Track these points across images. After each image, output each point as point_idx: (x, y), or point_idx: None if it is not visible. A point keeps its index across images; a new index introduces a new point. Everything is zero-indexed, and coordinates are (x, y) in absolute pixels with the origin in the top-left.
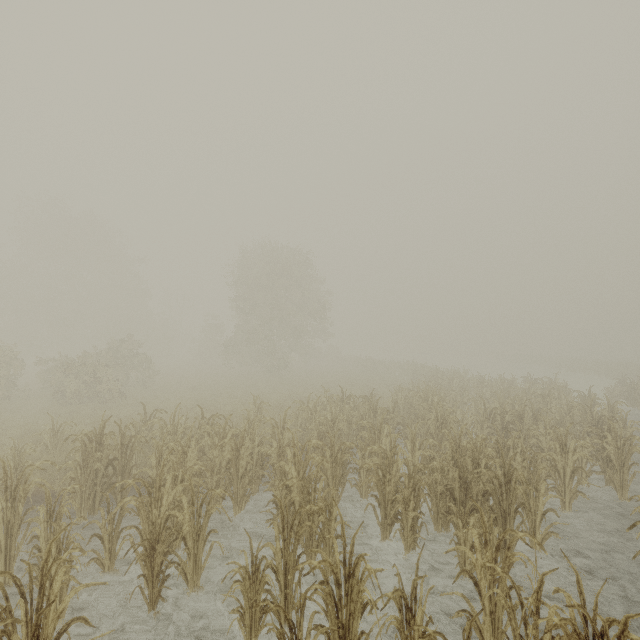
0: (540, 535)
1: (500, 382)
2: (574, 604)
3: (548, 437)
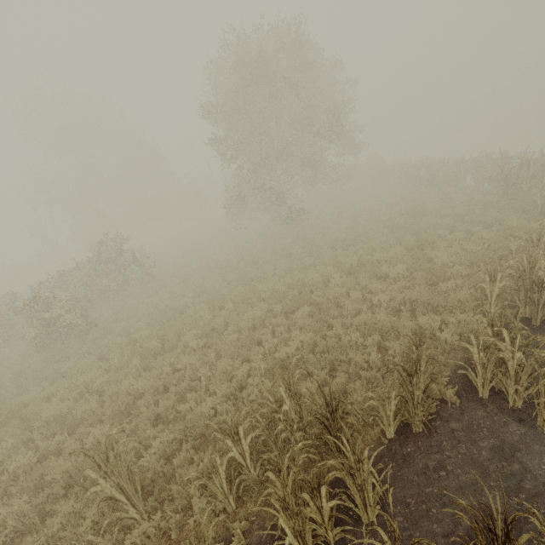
0: None
1: None
2: None
3: None
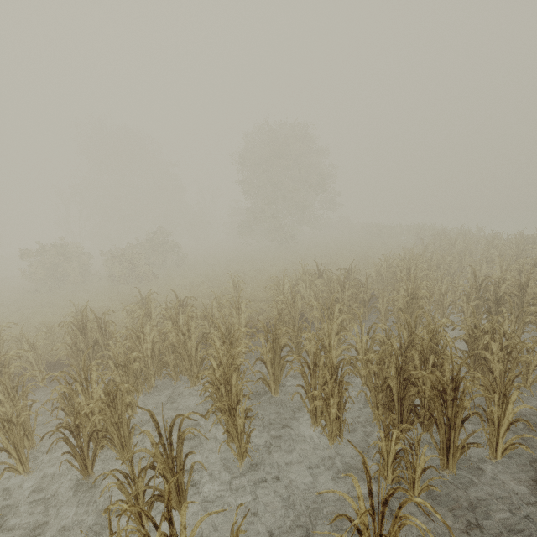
0: (503, 444)
1: (515, 240)
2: None
3: None
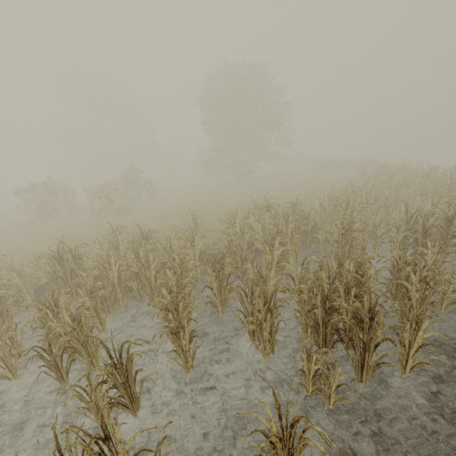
0: (412, 363)
1: (449, 174)
2: None
3: None
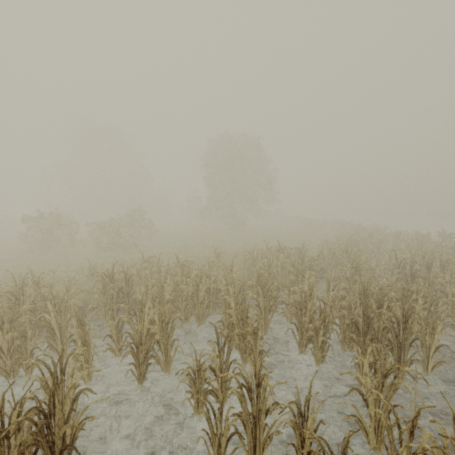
0: (432, 363)
1: (415, 236)
2: (448, 436)
3: (452, 284)
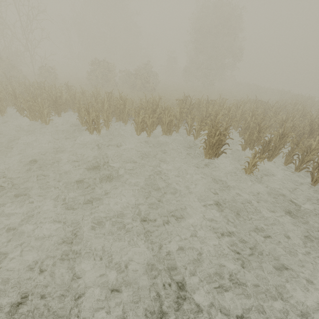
0: None
1: None
2: None
3: None
